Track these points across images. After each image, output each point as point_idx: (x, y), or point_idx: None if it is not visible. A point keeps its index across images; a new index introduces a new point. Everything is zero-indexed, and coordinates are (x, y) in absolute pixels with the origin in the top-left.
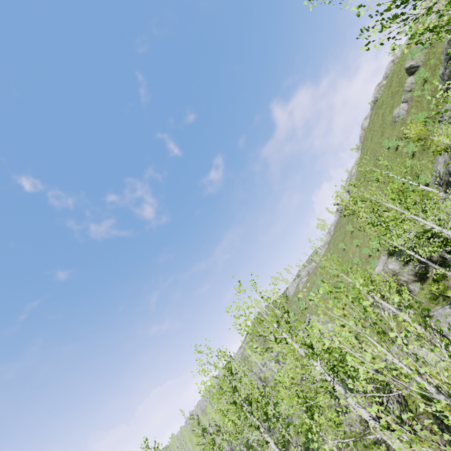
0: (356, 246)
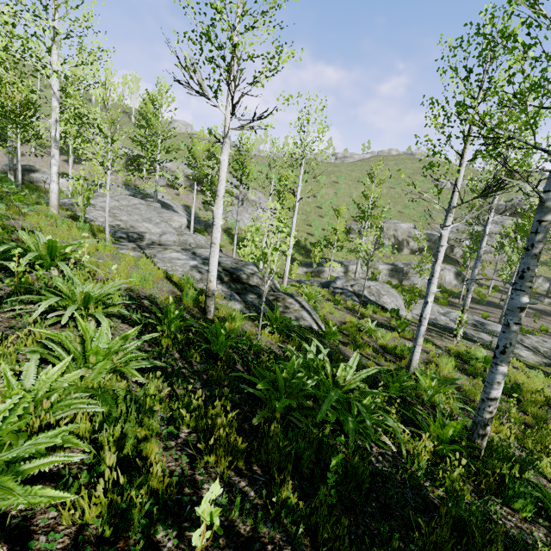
0: (334, 193)
